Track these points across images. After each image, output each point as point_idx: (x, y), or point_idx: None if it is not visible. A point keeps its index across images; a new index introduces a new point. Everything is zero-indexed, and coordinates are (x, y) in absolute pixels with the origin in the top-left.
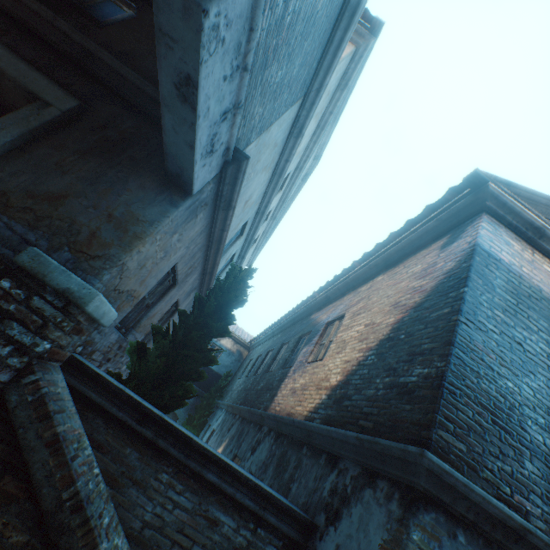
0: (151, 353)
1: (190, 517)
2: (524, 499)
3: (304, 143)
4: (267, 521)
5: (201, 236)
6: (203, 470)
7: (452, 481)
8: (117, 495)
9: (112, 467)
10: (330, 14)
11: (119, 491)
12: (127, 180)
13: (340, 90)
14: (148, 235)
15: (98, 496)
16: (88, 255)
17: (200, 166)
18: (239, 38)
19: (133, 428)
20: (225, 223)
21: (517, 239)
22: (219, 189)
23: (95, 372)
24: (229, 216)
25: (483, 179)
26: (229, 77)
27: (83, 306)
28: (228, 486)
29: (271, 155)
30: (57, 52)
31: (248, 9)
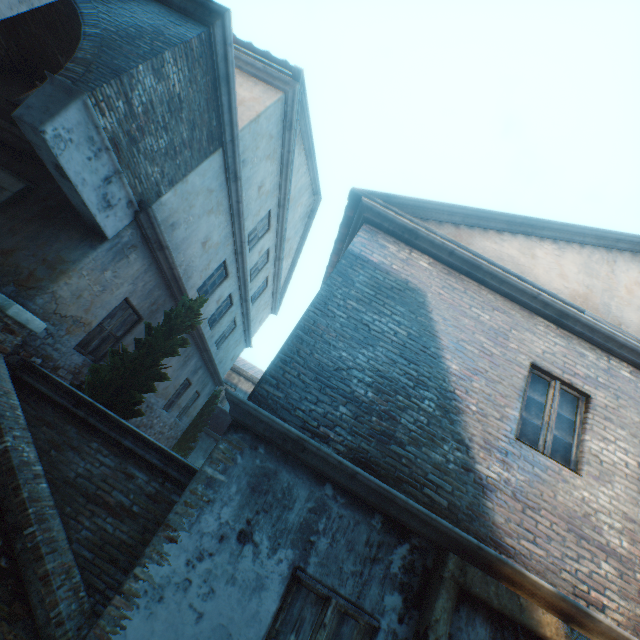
0: (104, 368)
1: (112, 472)
2: (330, 431)
3: (270, 182)
4: (174, 478)
5: (149, 275)
6: (121, 438)
7: (247, 408)
8: (59, 456)
9: (57, 438)
10: (202, 89)
11: (61, 453)
12: (60, 235)
13: (288, 131)
14: (71, 271)
15: (14, 421)
16: (27, 287)
17: (103, 217)
18: (88, 135)
19: (74, 412)
20: (169, 262)
21: (397, 242)
22: (144, 233)
23: (44, 372)
24: (168, 255)
25: (358, 195)
26: (94, 158)
27: (5, 311)
28: (140, 450)
29: (210, 199)
30: (16, 151)
31: (86, 119)
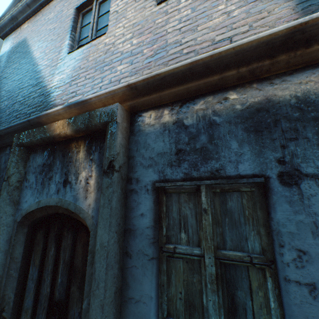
0: None
1: None
2: None
3: None
4: None
5: None
6: None
7: None
8: None
9: None
10: None
11: None
12: None
13: None
14: None
15: None
16: None
17: None
18: None
19: None
20: None
21: (16, 31)
22: None
23: None
24: None
25: None
26: None
27: None
28: None
29: None
30: None
31: None
